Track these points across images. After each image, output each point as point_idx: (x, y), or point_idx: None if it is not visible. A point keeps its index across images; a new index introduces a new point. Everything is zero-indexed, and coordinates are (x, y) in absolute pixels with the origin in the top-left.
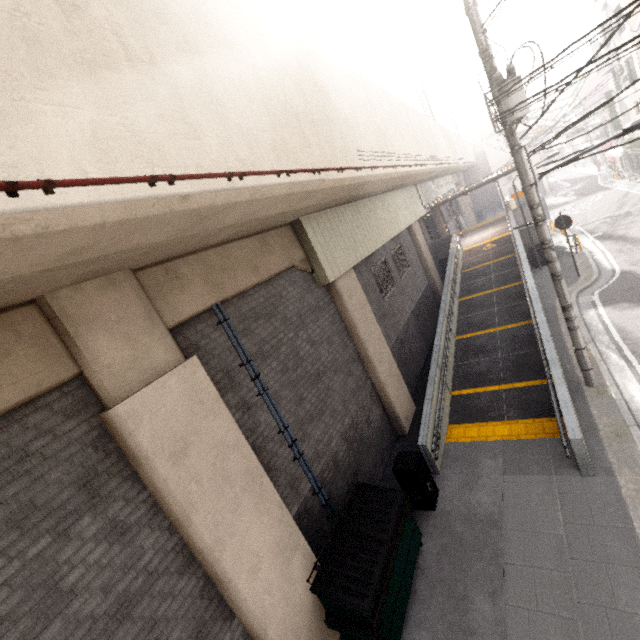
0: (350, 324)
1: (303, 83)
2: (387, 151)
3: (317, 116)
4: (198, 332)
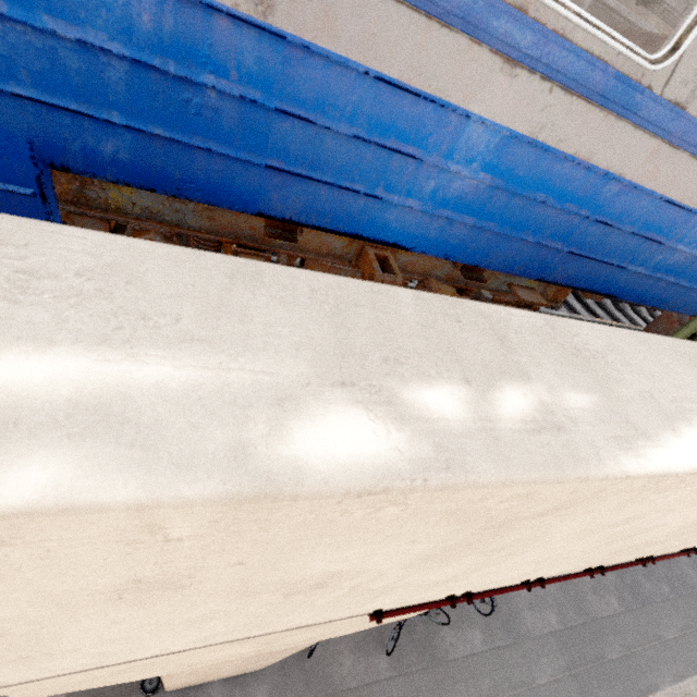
0: None
1: None
2: None
3: None
4: None
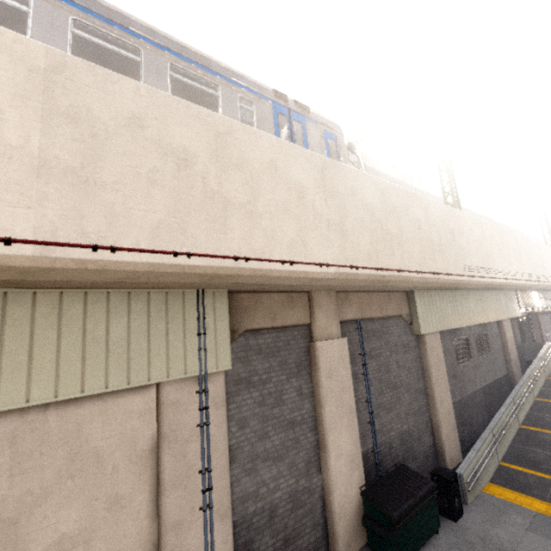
0: (426, 367)
1: (441, 229)
2: (488, 267)
3: (444, 246)
4: (347, 328)
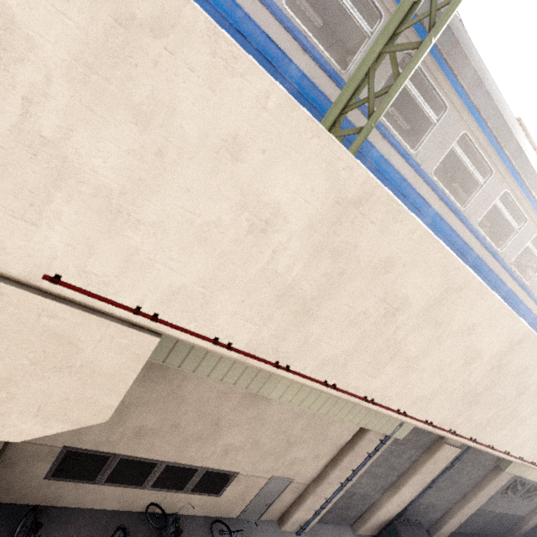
0: (482, 485)
1: None
2: None
3: None
4: None
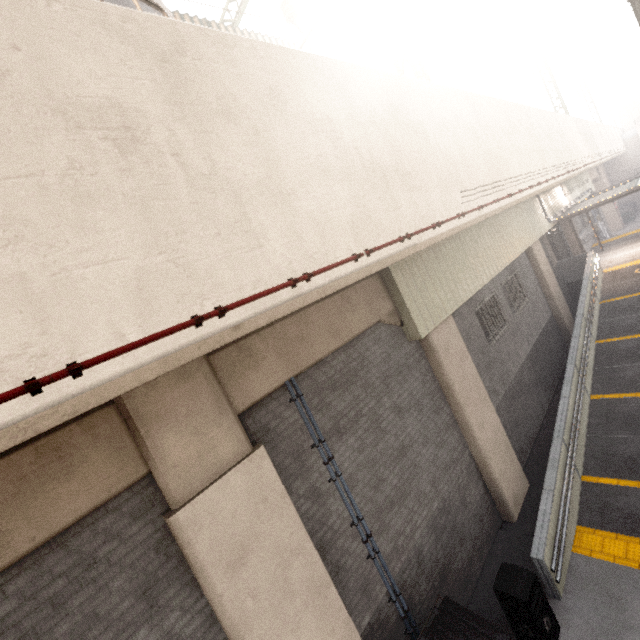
0: (445, 383)
1: (395, 130)
2: (501, 178)
3: (410, 165)
4: (269, 412)
